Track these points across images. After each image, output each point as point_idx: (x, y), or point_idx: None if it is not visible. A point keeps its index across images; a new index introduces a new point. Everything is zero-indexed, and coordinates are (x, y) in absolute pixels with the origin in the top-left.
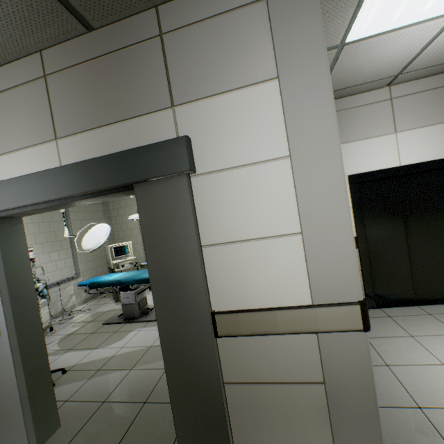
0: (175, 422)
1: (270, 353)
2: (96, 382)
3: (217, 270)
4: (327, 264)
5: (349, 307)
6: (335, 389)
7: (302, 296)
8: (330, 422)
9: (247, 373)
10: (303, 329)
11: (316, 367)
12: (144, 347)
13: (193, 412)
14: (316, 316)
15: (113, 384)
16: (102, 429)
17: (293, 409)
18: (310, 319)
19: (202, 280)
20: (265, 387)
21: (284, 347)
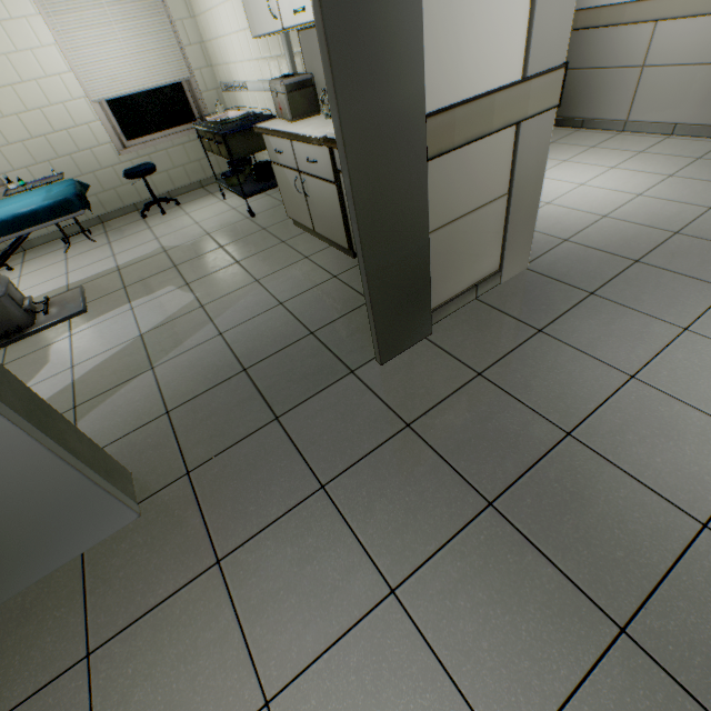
0: (375, 314)
1: (471, 173)
2: (104, 415)
3: (426, 24)
4: (554, 0)
5: (557, 74)
6: (518, 195)
7: (515, 68)
8: (506, 235)
9: (444, 213)
10: (514, 119)
11: (506, 176)
12: (130, 342)
13: (396, 289)
14: (529, 94)
15: (148, 396)
16: (219, 423)
17: (479, 239)
18: (523, 101)
19: (422, 40)
20: (459, 224)
21: (484, 160)
